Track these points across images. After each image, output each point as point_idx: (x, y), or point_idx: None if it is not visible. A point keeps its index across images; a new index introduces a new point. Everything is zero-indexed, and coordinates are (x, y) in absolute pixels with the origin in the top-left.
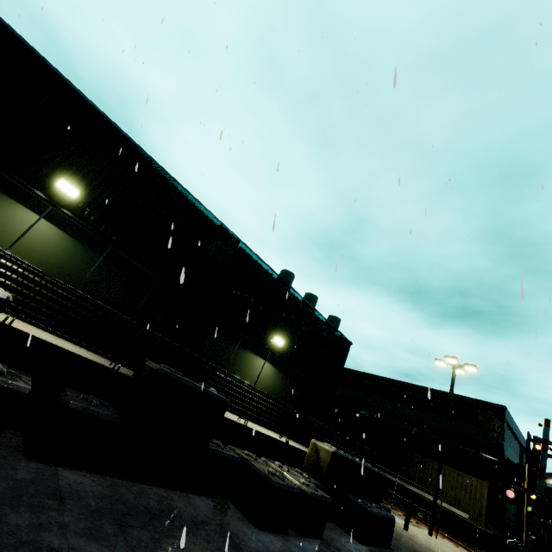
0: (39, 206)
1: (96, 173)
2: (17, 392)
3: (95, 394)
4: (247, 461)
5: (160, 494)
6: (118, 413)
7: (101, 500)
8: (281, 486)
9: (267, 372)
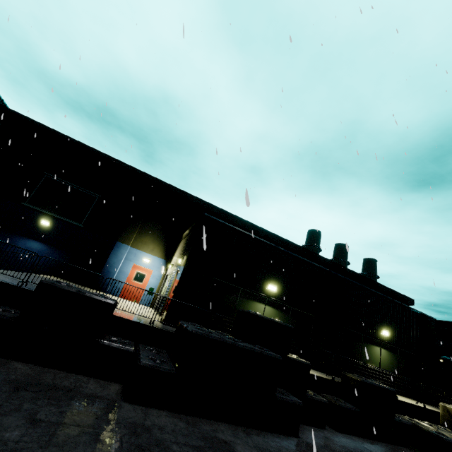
0: (263, 300)
1: (276, 273)
2: (325, 403)
3: (330, 394)
4: (416, 424)
5: (389, 446)
6: (351, 405)
7: (379, 451)
8: (449, 441)
9: (384, 355)
